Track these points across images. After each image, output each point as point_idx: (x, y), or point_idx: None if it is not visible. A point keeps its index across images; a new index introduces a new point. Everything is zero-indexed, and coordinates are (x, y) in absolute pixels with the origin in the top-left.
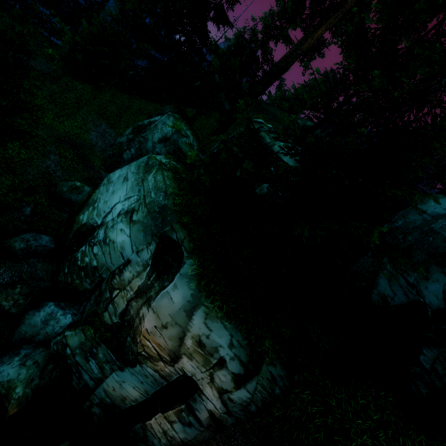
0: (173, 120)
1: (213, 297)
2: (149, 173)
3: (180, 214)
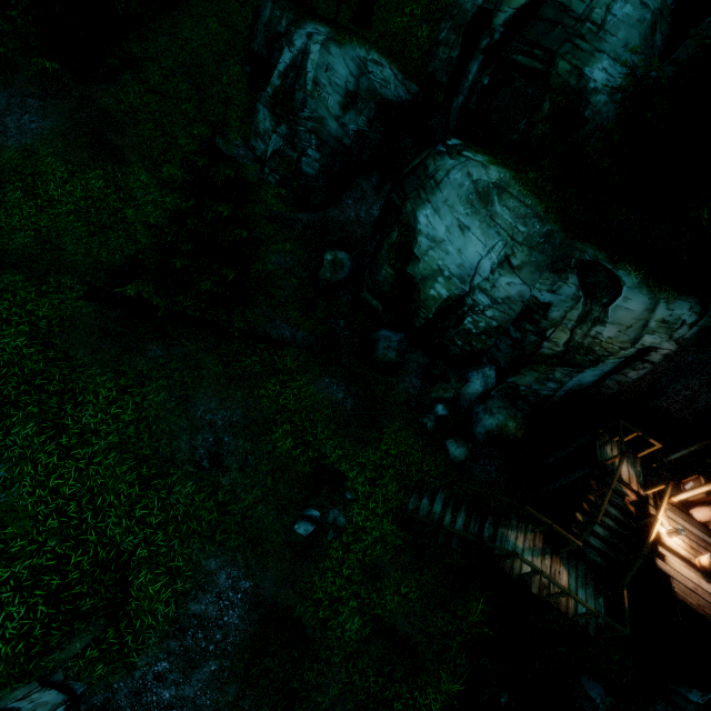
0: (338, 49)
1: (663, 286)
2: (492, 203)
3: (562, 229)
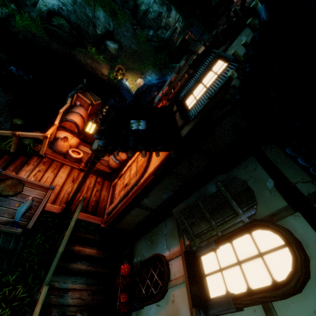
0: None
1: (177, 11)
2: None
3: None
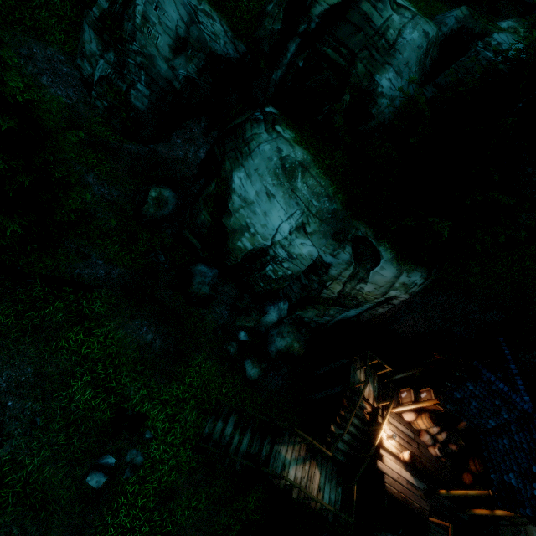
0: None
1: (407, 261)
2: (294, 179)
3: (345, 207)
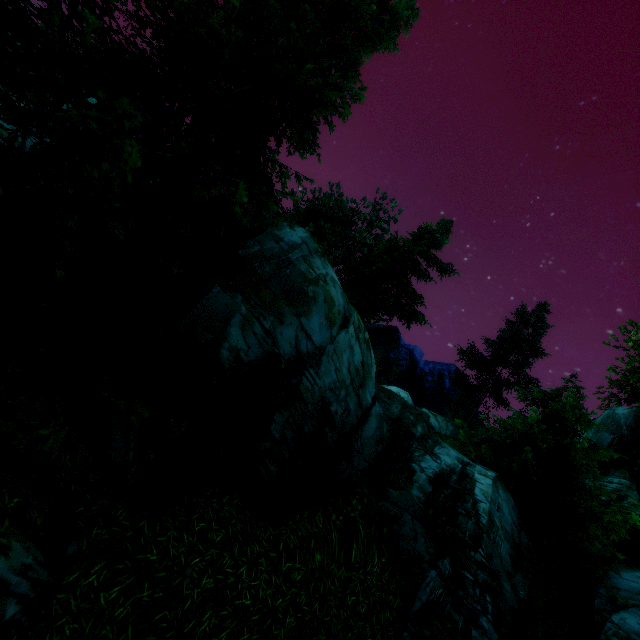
0: None
1: None
2: None
3: None
